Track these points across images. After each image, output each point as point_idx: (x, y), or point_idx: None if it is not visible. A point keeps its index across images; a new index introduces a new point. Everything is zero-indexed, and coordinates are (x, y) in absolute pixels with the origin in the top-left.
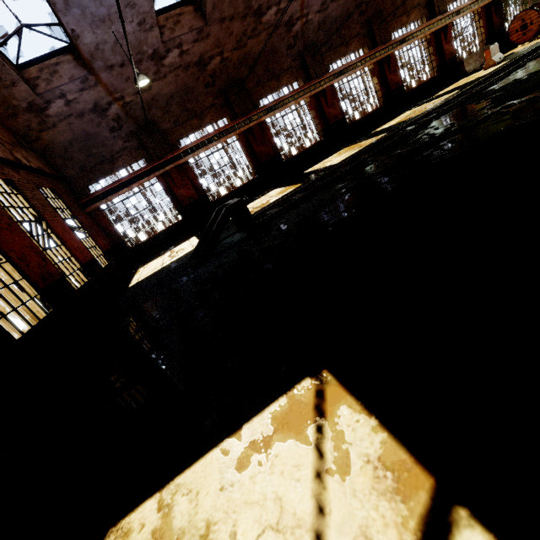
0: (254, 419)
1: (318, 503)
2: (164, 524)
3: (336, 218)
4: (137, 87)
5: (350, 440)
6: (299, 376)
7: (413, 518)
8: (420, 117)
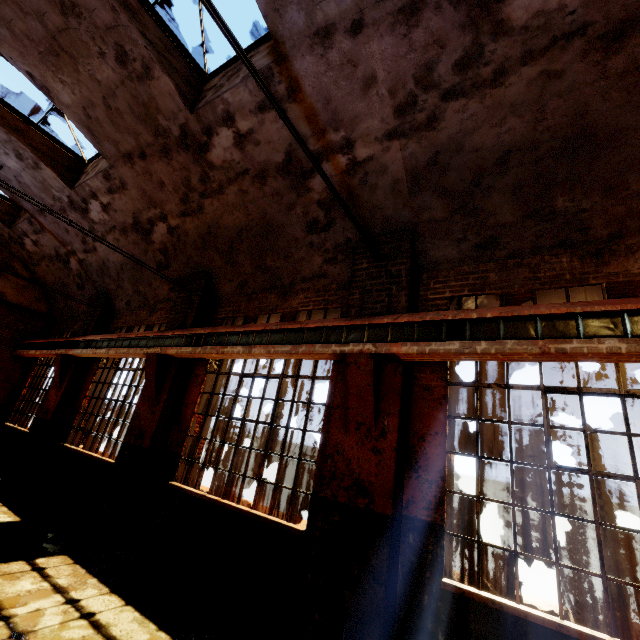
0: None
1: None
2: None
3: None
4: None
5: None
6: None
7: None
8: None
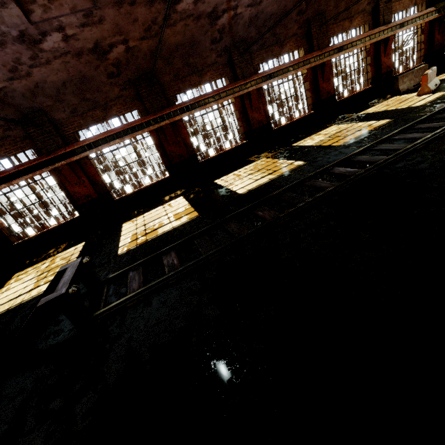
0: None
1: None
2: None
3: None
4: None
5: None
6: None
7: None
8: (339, 161)
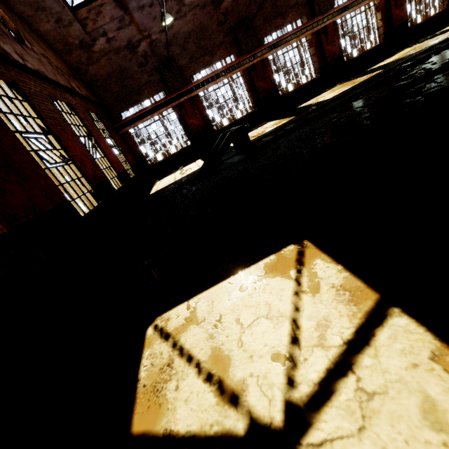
0: (251, 267)
1: (295, 306)
2: (191, 315)
3: (324, 142)
4: (162, 25)
5: (321, 276)
6: (286, 244)
7: (360, 312)
8: (419, 53)
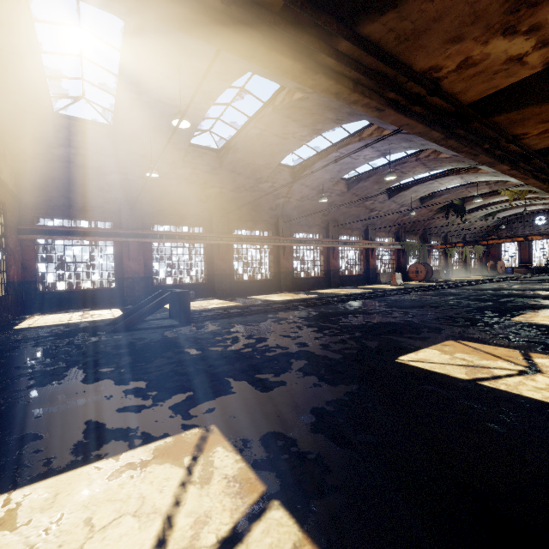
0: (137, 448)
1: (177, 499)
2: (7, 515)
3: (260, 335)
4: (146, 175)
5: (217, 465)
6: (191, 426)
7: (244, 506)
8: (344, 295)
